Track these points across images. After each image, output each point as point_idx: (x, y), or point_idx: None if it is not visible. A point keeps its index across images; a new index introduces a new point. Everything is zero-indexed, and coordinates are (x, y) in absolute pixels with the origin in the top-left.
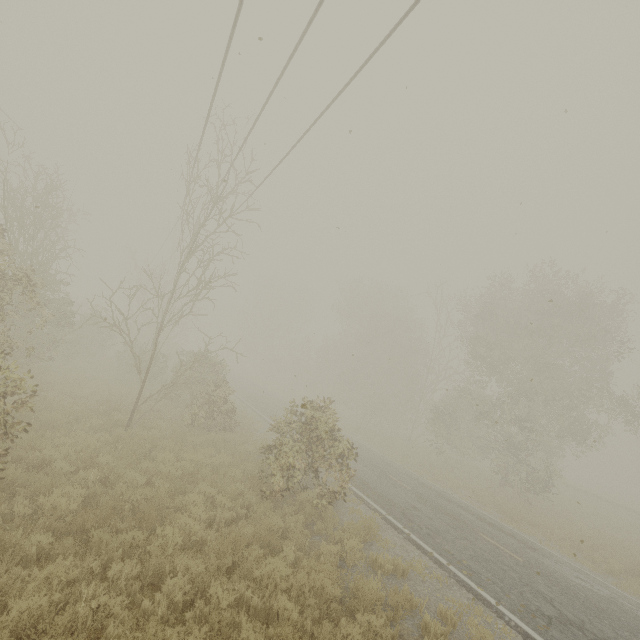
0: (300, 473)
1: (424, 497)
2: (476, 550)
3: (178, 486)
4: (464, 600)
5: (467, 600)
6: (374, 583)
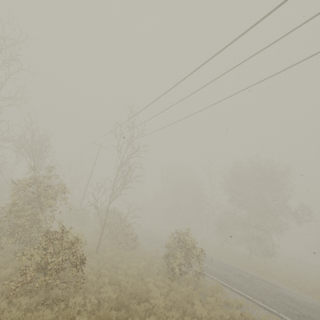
0: (183, 266)
1: (226, 269)
2: (259, 291)
3: (137, 280)
4: (265, 313)
5: (266, 313)
6: (237, 311)
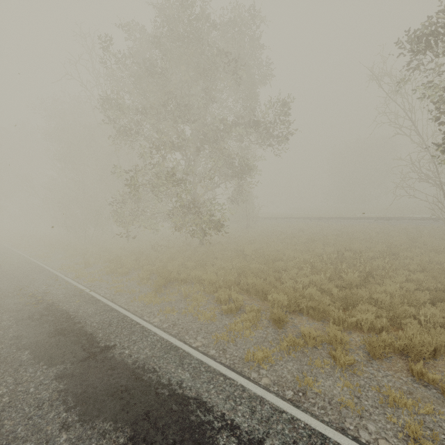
0: None
1: None
2: None
3: None
4: None
5: None
6: None
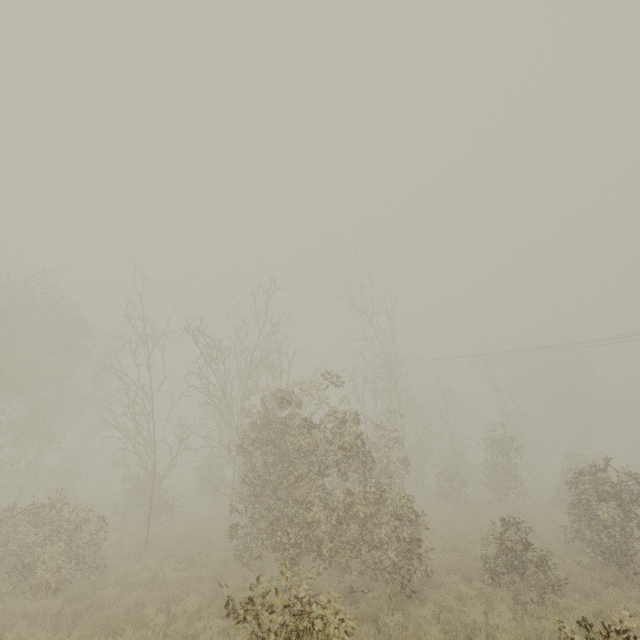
0: None
1: None
2: None
3: None
4: None
5: None
6: None
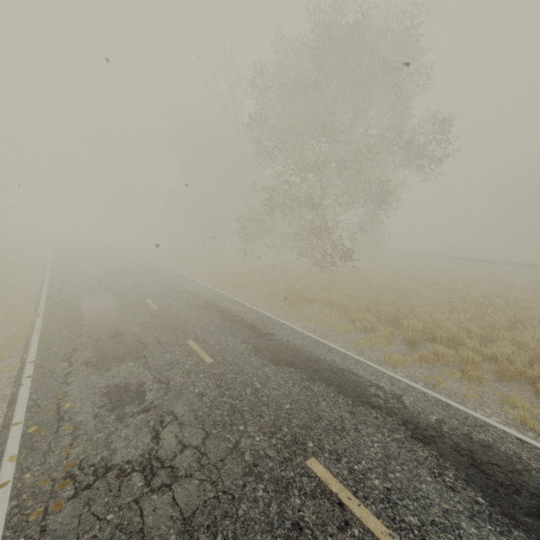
0: None
1: (164, 314)
2: (134, 373)
3: None
4: None
5: None
6: None
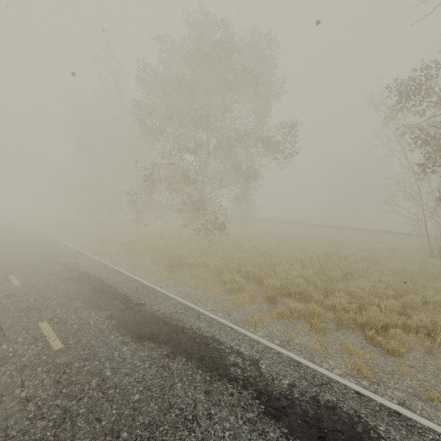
0: None
1: (24, 291)
2: None
3: None
4: None
5: None
6: None
